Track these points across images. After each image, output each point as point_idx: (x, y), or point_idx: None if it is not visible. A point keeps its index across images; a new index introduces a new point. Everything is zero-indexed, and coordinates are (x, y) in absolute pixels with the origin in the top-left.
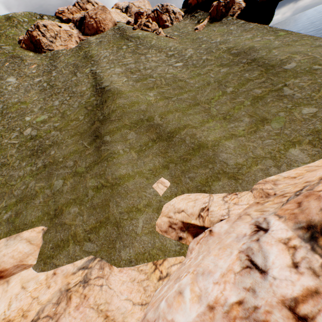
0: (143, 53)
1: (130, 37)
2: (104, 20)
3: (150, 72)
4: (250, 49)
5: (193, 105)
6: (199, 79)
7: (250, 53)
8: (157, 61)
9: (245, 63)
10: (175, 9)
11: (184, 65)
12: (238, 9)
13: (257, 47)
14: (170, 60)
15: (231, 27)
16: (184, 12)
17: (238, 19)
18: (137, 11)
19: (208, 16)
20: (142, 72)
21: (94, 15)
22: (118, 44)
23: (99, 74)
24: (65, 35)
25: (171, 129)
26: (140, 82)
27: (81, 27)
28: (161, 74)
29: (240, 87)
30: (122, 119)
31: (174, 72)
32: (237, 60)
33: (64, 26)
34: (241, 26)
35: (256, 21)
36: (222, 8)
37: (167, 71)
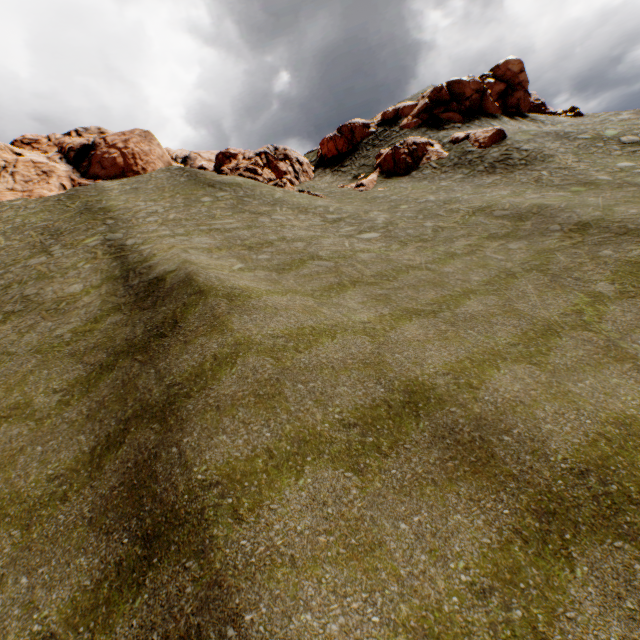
0: (261, 212)
1: (218, 183)
2: (146, 155)
3: (304, 246)
4: (543, 208)
5: (541, 333)
6: (466, 263)
7: (552, 214)
8: (306, 227)
9: (565, 231)
10: (301, 157)
11: (388, 237)
12: (438, 159)
13: (557, 205)
14: (338, 227)
15: (441, 183)
16: (315, 167)
17: (448, 173)
18: (223, 151)
19: (373, 170)
20: (281, 246)
21: (121, 143)
22: (189, 193)
23: (137, 247)
24: (31, 170)
25: (574, 449)
26: (289, 268)
27: (80, 163)
28: (339, 251)
29: (634, 279)
30: (285, 409)
31: (373, 248)
32: (531, 226)
33: (33, 155)
34: (465, 181)
35: (493, 175)
36: (406, 157)
37: (352, 246)
